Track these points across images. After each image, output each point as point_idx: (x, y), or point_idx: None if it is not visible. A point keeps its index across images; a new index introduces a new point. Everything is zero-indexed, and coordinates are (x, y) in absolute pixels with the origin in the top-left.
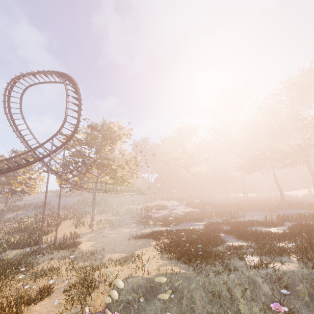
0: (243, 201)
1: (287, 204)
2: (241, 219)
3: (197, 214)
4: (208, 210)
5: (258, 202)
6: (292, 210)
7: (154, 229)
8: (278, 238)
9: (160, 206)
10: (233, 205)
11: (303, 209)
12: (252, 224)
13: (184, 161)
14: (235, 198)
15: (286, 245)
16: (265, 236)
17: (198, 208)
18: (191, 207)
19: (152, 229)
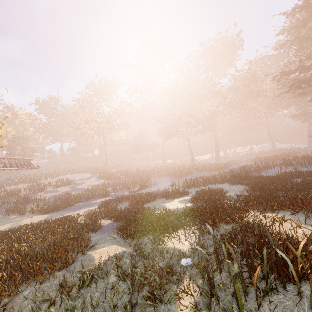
0: (159, 167)
1: (195, 167)
2: (151, 187)
3: (106, 187)
4: (123, 180)
5: (173, 168)
6: (198, 173)
7: (18, 223)
8: (174, 226)
9: (61, 182)
10: (149, 173)
11: (207, 171)
12: (156, 197)
13: (98, 125)
14: (154, 165)
15: (178, 252)
16: (155, 226)
17: (111, 180)
18: (104, 179)
19: (14, 224)
